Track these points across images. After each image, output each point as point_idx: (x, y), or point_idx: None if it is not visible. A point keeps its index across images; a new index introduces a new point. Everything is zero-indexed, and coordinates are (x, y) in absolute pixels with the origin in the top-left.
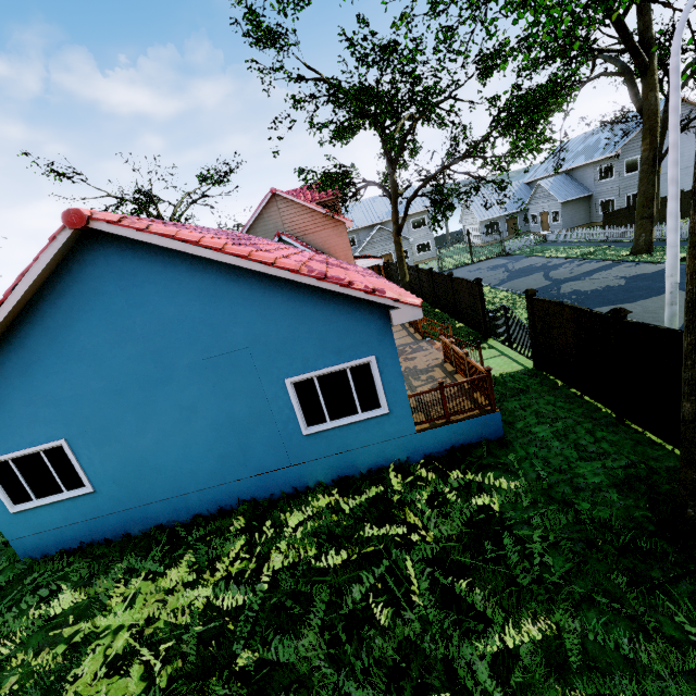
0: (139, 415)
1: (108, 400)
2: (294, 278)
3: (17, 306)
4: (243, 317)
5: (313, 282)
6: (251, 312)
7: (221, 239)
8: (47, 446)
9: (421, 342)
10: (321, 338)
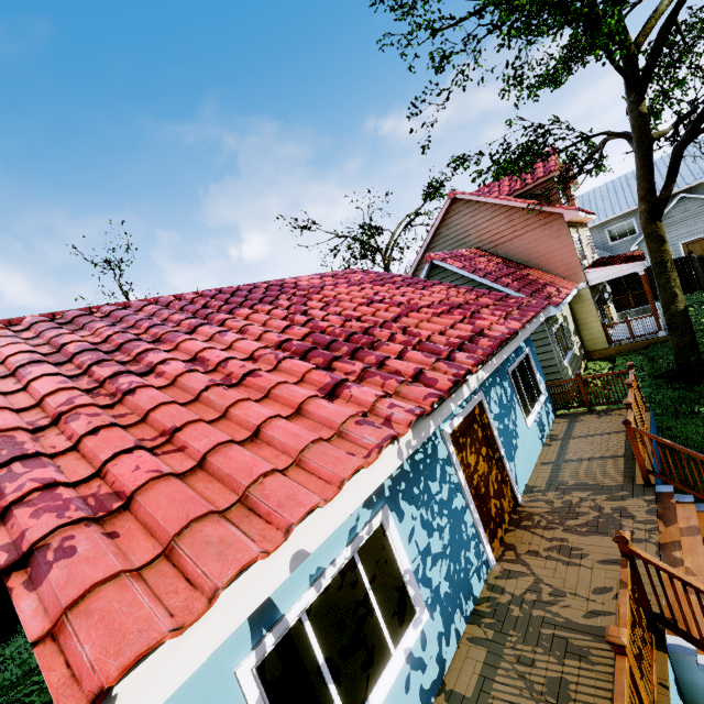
0: None
1: None
2: None
3: None
4: None
5: None
6: None
7: (24, 355)
8: None
9: (635, 494)
10: None
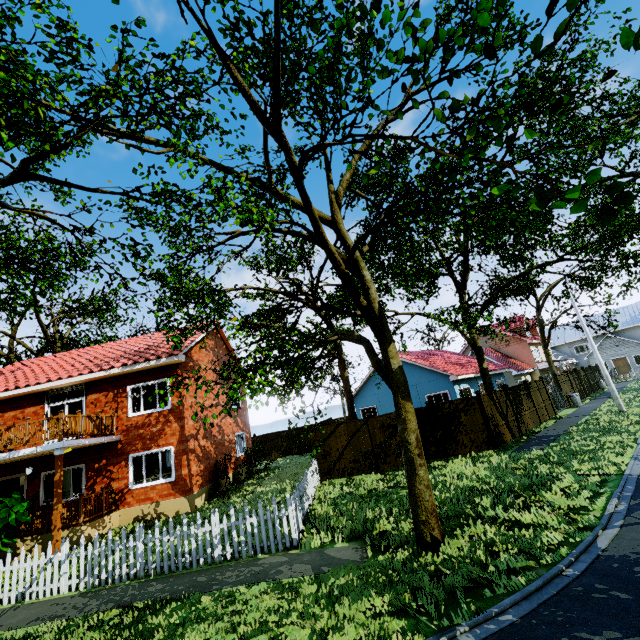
0: (391, 401)
1: (385, 396)
2: (425, 367)
3: (372, 371)
4: (415, 376)
5: (429, 368)
6: (417, 375)
7: (413, 357)
8: (372, 406)
9: None
10: (433, 384)
